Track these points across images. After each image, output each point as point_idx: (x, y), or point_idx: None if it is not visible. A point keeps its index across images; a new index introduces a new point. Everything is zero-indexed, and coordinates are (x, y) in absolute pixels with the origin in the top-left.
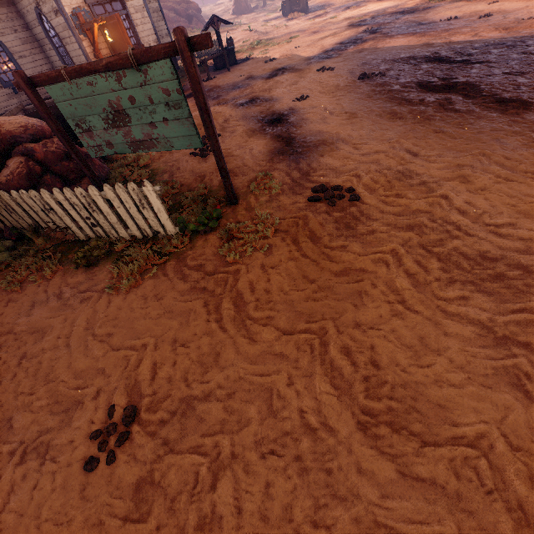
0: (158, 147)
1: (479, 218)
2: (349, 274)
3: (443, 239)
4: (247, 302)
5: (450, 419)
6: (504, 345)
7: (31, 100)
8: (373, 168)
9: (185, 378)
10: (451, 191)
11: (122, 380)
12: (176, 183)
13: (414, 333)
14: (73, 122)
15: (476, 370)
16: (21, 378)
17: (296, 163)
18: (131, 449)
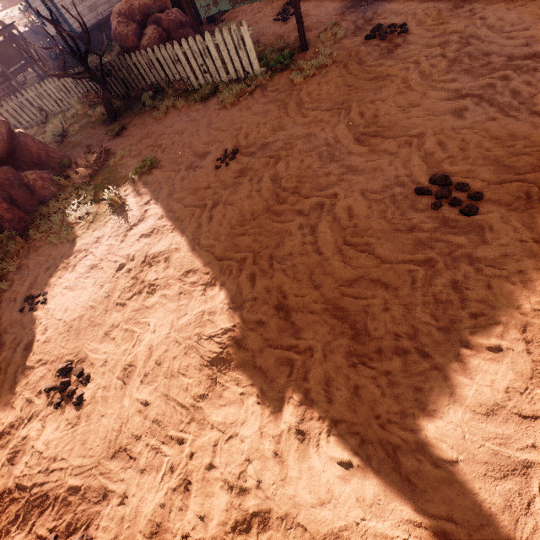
0: None
1: (501, 29)
2: (378, 79)
3: (460, 48)
4: (304, 102)
5: (407, 131)
6: (462, 98)
7: None
8: (431, 6)
9: (264, 137)
10: (492, 12)
11: (230, 141)
12: (261, 44)
13: (407, 101)
14: None
15: (436, 110)
16: (176, 148)
17: (364, 12)
18: (236, 162)
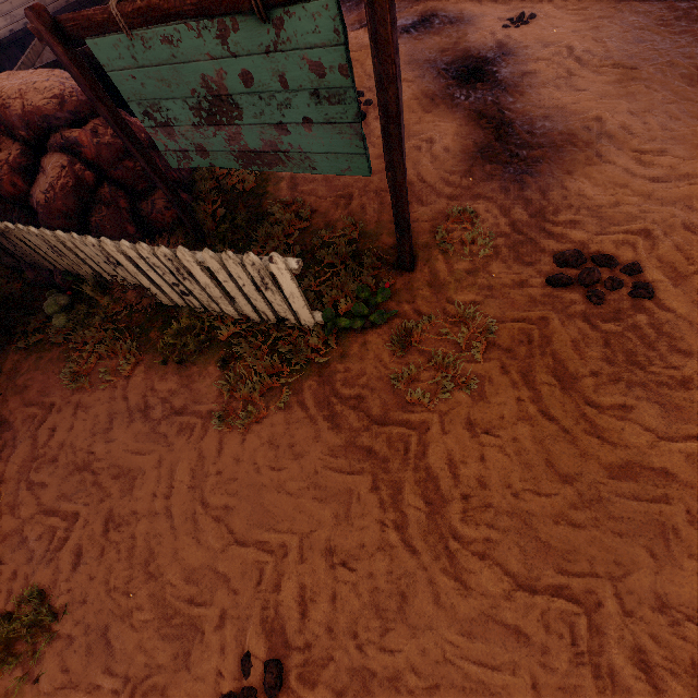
0: (288, 165)
1: None
2: (637, 478)
3: None
4: (446, 497)
5: None
6: None
7: (64, 65)
8: (679, 220)
9: (353, 631)
10: None
11: (255, 608)
12: (304, 208)
13: None
14: (138, 107)
15: None
16: (111, 560)
17: (518, 185)
18: None
